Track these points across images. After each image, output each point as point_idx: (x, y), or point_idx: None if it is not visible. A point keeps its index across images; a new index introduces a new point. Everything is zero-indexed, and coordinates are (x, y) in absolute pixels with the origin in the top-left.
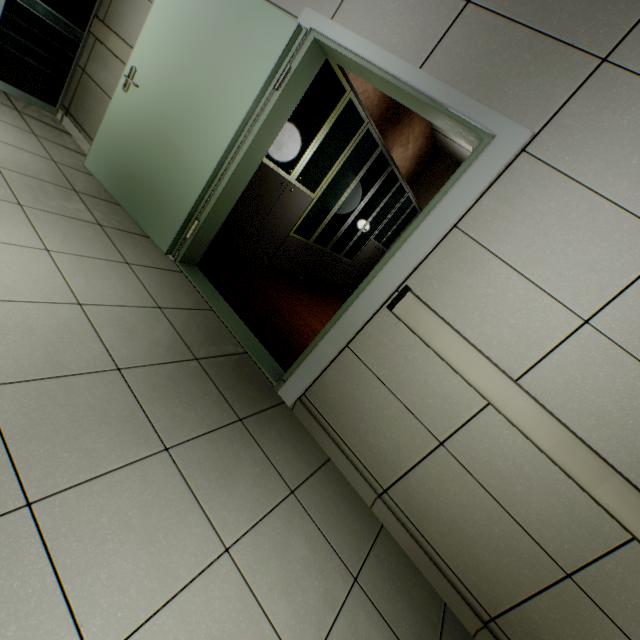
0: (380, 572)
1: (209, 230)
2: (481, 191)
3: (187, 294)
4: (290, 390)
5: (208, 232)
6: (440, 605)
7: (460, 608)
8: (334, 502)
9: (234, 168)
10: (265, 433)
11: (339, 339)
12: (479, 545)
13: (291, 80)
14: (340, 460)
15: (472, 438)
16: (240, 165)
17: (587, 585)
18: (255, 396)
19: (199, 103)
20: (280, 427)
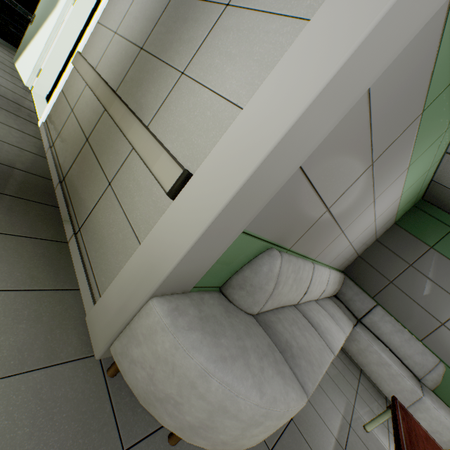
0: (15, 150)
1: (49, 76)
2: (104, 4)
3: (22, 93)
4: (42, 119)
5: (48, 77)
6: (46, 177)
7: (56, 180)
8: (19, 137)
9: (56, 42)
10: (4, 113)
11: (59, 87)
12: (70, 147)
13: (79, 1)
14: (45, 139)
15: (80, 101)
16: (60, 41)
17: (91, 140)
18: (18, 113)
19: (49, 18)
20: (19, 121)
